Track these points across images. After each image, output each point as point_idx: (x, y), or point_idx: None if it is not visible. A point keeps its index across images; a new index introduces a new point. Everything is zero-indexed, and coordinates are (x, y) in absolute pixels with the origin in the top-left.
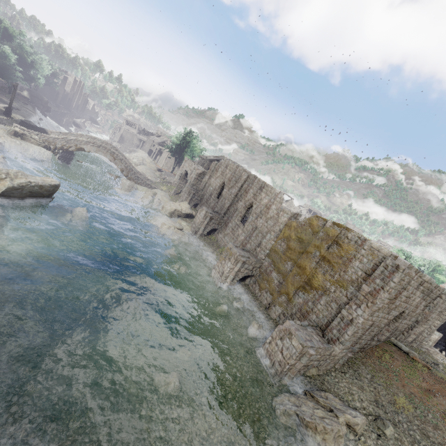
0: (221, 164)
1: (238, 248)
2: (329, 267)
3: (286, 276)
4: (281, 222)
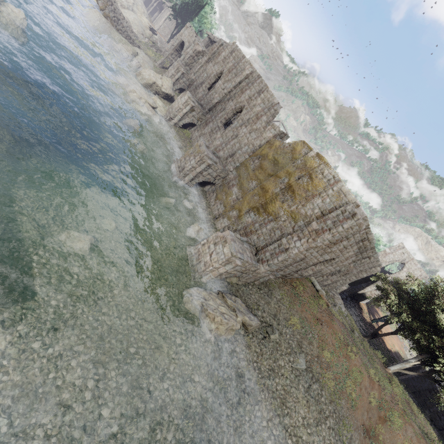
0: (227, 46)
1: (209, 149)
2: (291, 197)
3: (245, 193)
4: (264, 137)
